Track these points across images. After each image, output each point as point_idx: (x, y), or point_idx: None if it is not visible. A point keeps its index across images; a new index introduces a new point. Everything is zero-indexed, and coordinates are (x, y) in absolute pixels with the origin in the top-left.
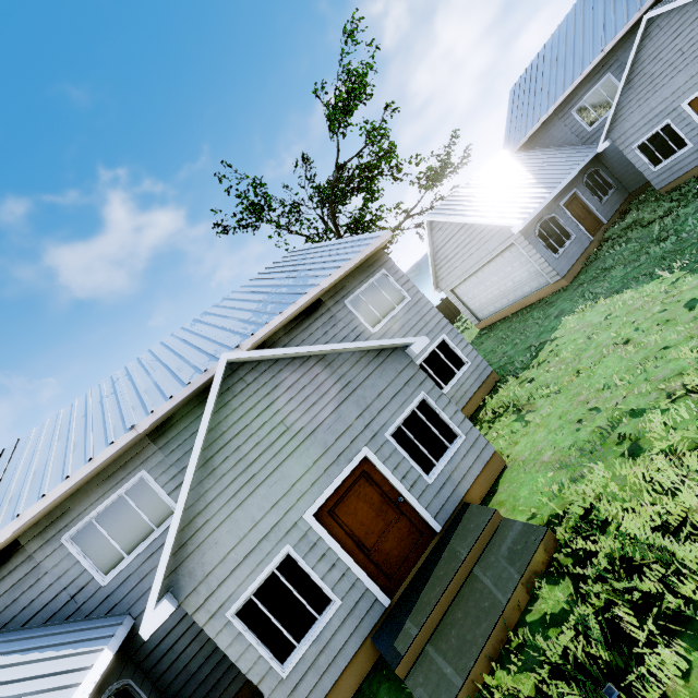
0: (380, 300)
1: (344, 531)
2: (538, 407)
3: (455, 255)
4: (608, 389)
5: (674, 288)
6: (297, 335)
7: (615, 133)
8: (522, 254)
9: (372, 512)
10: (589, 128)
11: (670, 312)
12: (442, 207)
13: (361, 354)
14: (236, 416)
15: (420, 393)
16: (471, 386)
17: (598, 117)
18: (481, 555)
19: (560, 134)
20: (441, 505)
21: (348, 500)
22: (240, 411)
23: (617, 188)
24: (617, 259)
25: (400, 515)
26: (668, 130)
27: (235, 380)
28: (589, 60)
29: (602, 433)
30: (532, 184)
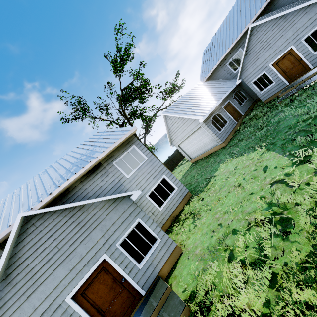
0: (132, 160)
1: (89, 303)
2: (201, 217)
3: (177, 130)
4: (227, 213)
5: (261, 158)
6: (87, 182)
7: (243, 76)
8: (205, 131)
9: (107, 289)
10: (234, 71)
11: (257, 172)
12: (170, 109)
13: (105, 202)
14: (28, 246)
15: (137, 219)
16: (178, 200)
17: (238, 67)
18: (158, 314)
19: (222, 74)
20: (146, 280)
21: (93, 284)
22: (31, 243)
23: (248, 98)
24: (244, 135)
25: (123, 288)
26: (264, 75)
27: (29, 225)
28: (231, 42)
29: (219, 242)
30: (209, 98)
